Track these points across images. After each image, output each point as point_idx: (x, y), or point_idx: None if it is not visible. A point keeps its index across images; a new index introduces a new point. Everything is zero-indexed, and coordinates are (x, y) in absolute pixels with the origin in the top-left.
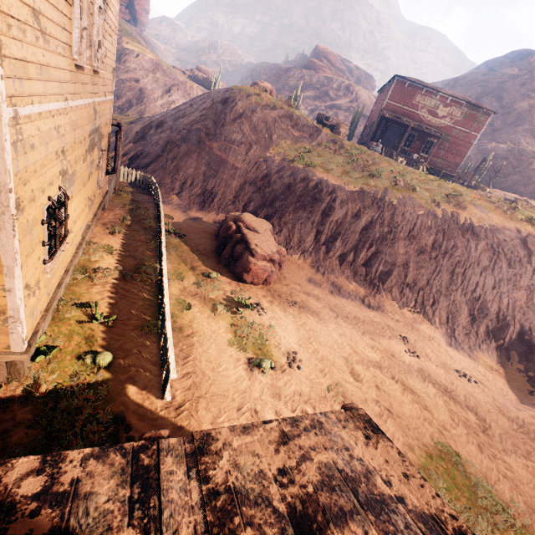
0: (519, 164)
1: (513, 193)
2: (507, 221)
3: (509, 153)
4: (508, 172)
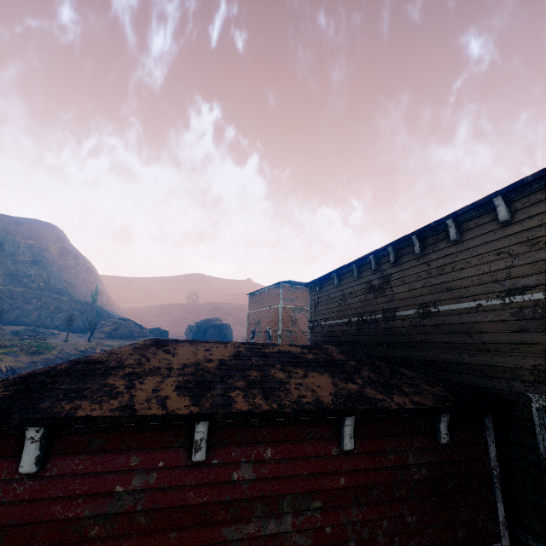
0: (15, 301)
1: (22, 324)
2: (35, 355)
3: (2, 293)
4: (9, 309)
